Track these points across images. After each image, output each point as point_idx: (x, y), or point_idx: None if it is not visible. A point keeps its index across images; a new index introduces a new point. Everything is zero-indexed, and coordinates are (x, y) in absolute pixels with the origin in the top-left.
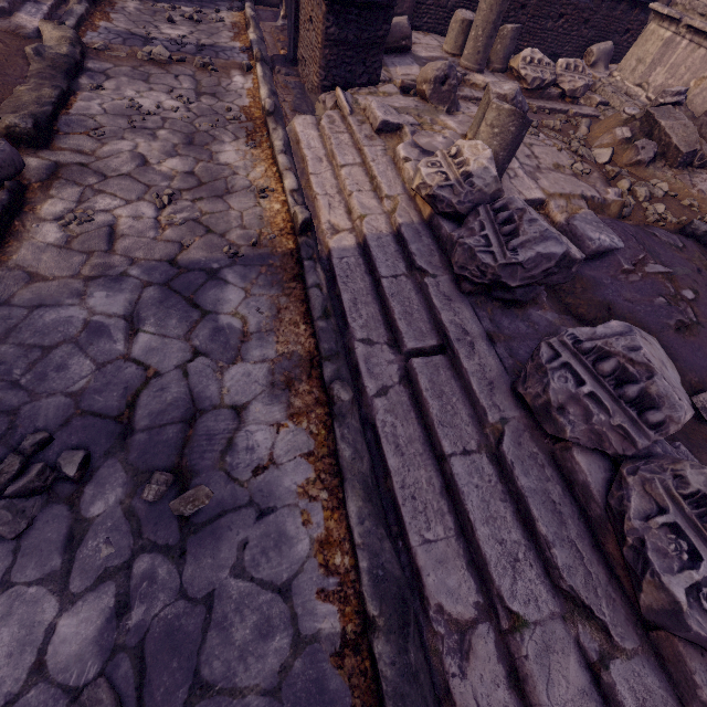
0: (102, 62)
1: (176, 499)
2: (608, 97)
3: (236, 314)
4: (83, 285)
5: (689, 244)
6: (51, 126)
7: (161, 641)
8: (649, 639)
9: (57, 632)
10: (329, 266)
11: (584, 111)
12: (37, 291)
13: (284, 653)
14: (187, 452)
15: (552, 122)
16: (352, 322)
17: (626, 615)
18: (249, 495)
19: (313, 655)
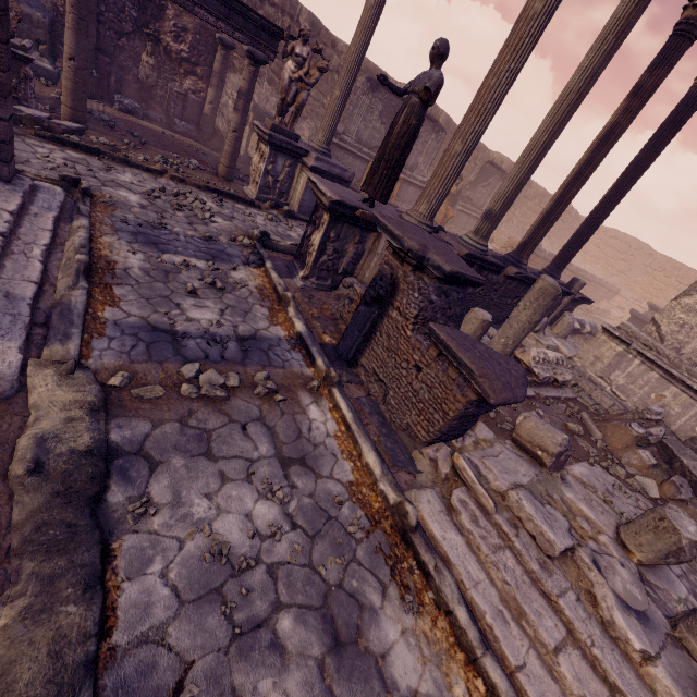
0: (130, 419)
1: None
2: (576, 379)
3: None
4: None
5: None
6: None
7: None
8: None
9: None
10: None
11: (569, 394)
12: None
13: None
14: None
15: (577, 427)
16: None
17: None
18: None
19: None
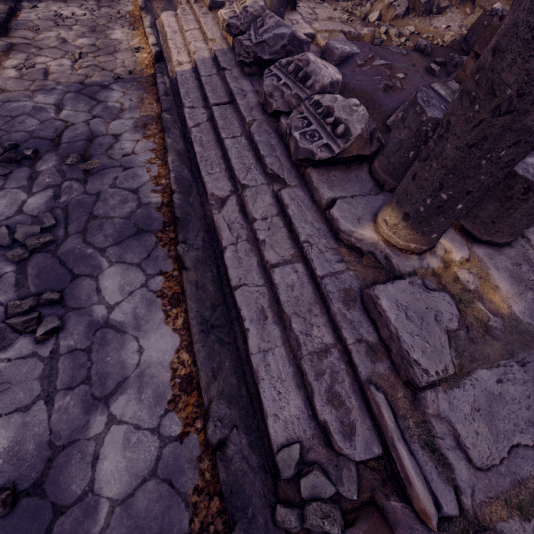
0: None
1: (82, 164)
2: None
3: (118, 102)
4: (31, 94)
5: (413, 53)
6: (6, 26)
7: (75, 205)
8: (304, 181)
9: (27, 203)
10: (176, 82)
11: None
12: (6, 96)
13: (133, 208)
14: (88, 150)
15: (346, 3)
16: (184, 100)
17: (296, 176)
18: (120, 164)
19: (147, 209)
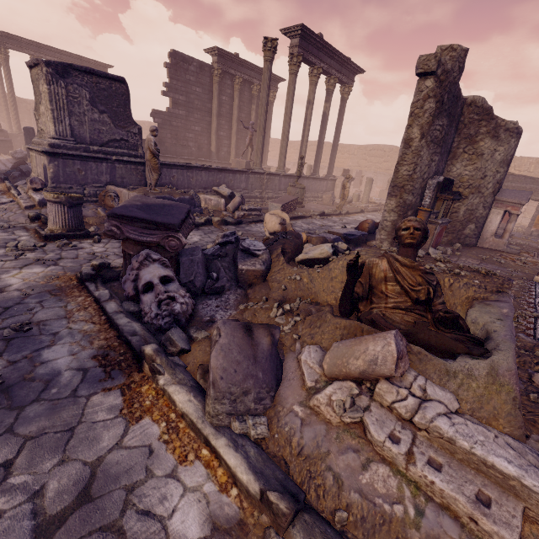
0: None
1: None
2: None
3: None
4: None
5: None
6: None
7: None
8: None
9: None
10: None
11: None
12: None
13: None
14: None
15: None
16: None
17: None
18: None
19: None
